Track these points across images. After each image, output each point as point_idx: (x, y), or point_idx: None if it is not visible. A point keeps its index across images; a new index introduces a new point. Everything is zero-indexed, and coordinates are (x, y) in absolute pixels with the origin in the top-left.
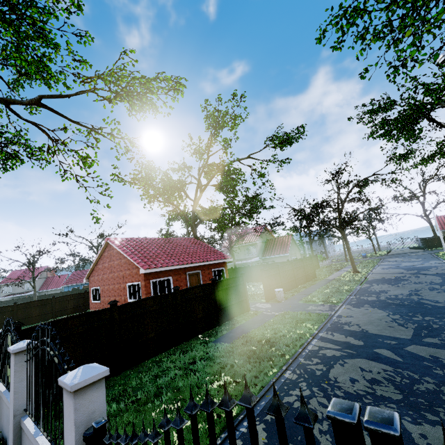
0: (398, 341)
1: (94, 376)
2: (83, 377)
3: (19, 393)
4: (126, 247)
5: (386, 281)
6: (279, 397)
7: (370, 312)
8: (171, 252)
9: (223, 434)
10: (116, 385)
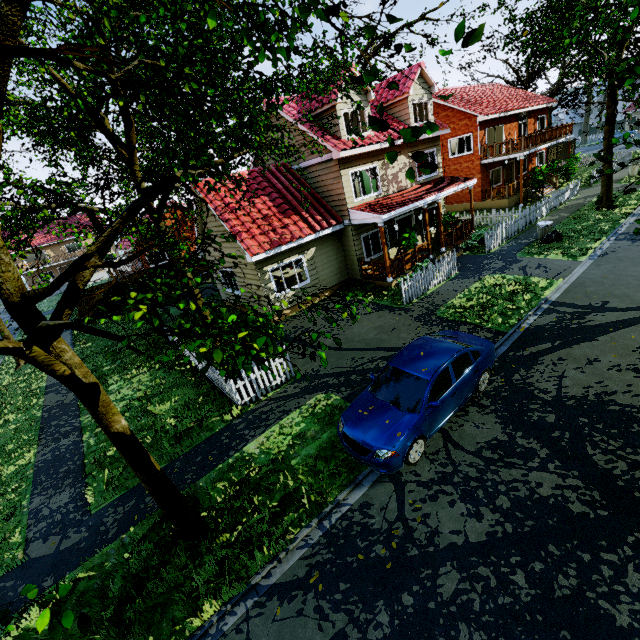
0: None
1: None
2: None
3: None
4: None
5: None
6: None
7: None
8: None
9: None
10: None
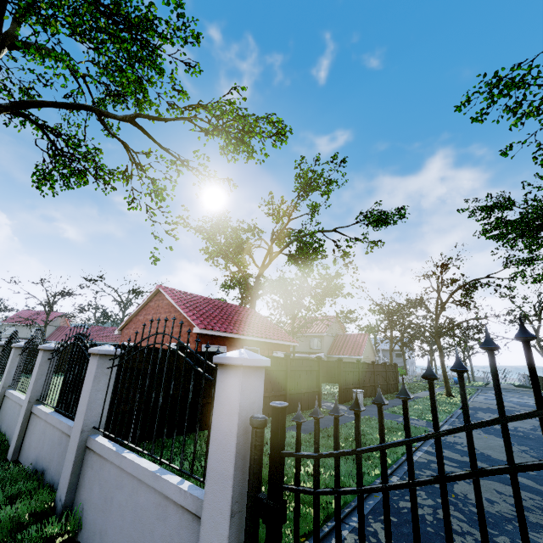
0: (538, 472)
1: (260, 360)
2: (251, 356)
3: (93, 404)
4: (180, 299)
5: (496, 412)
6: (393, 500)
7: (485, 437)
8: (229, 317)
9: (329, 523)
10: (169, 447)
